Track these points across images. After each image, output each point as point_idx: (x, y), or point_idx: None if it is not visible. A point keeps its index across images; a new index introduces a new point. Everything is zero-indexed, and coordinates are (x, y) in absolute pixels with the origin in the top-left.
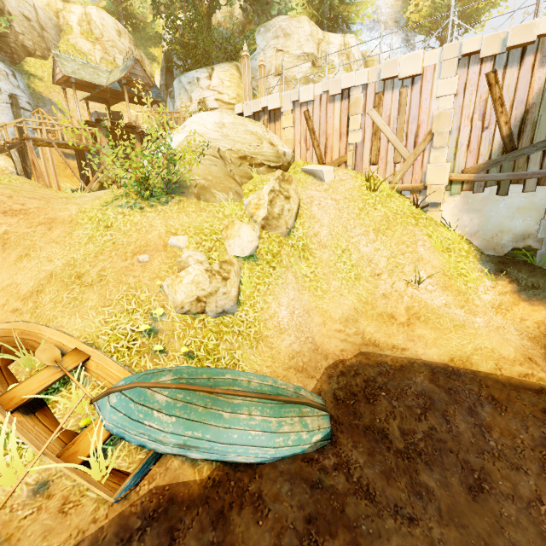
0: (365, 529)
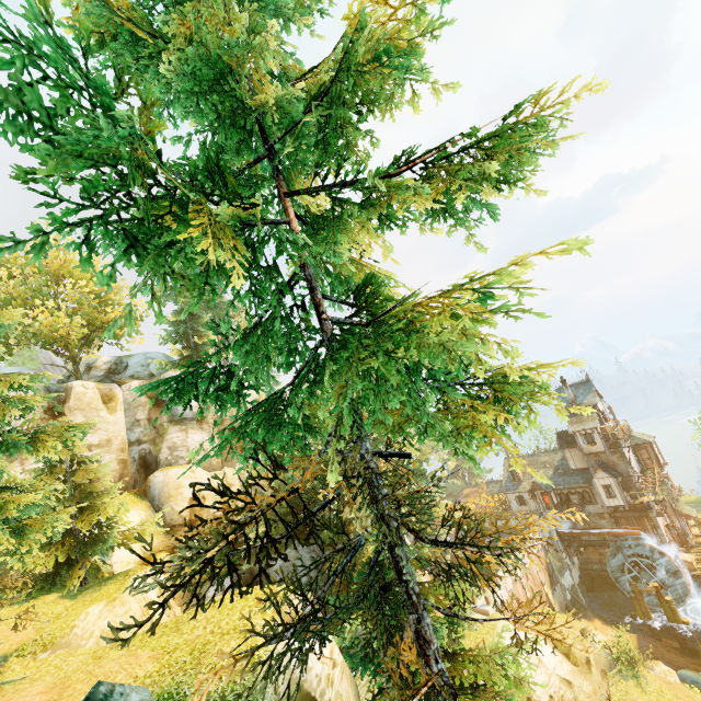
0: None
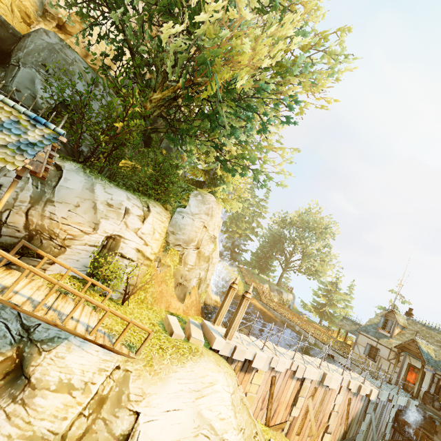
0: None
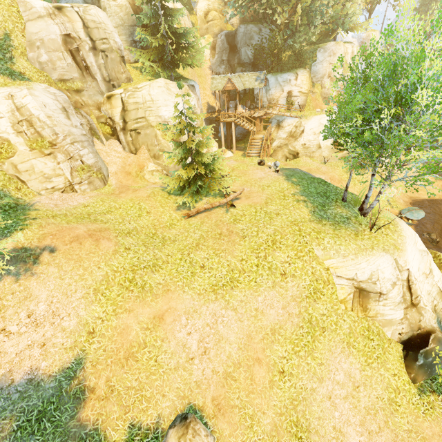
0: (437, 222)
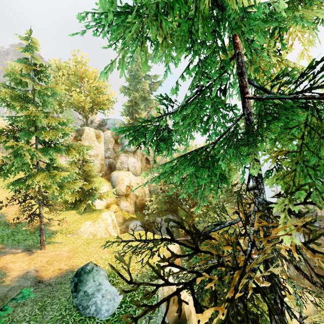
0: None
